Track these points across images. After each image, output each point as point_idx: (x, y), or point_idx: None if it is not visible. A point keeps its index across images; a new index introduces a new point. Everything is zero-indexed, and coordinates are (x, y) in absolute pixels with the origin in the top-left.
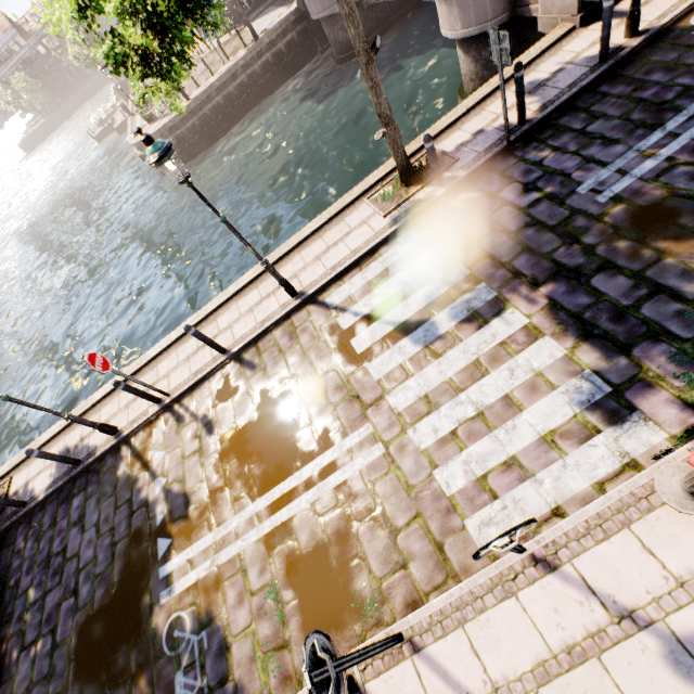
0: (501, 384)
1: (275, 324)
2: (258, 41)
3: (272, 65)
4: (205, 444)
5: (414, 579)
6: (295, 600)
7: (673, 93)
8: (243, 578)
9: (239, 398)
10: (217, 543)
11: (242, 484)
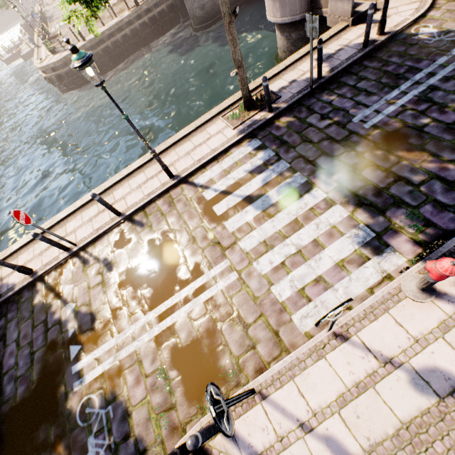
0: (311, 233)
1: (158, 196)
2: (139, 7)
3: (148, 25)
4: (106, 278)
5: (260, 355)
6: (179, 377)
7: (404, 70)
8: (139, 366)
9: (132, 246)
10: (118, 345)
11: (136, 303)
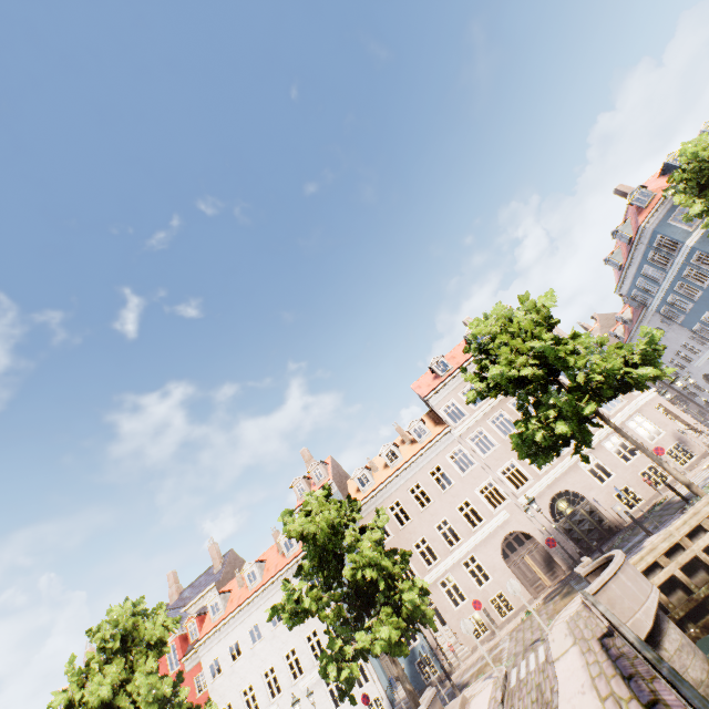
0: None
1: None
2: None
3: None
4: None
5: None
6: None
7: None
8: None
9: None
10: None
11: None
